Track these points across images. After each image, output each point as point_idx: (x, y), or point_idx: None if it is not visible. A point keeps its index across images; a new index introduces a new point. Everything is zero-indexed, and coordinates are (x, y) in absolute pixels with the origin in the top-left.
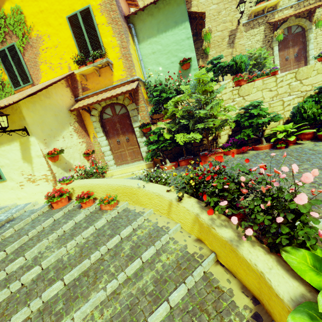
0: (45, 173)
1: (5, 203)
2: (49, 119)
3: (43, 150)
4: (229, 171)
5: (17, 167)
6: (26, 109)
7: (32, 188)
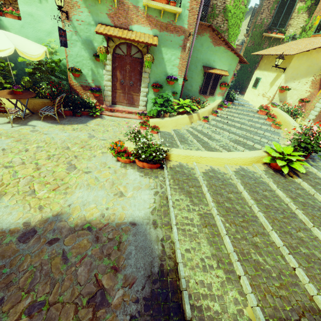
0: (270, 96)
1: (246, 99)
2: (302, 67)
3: (281, 83)
4: None
5: (265, 86)
6: (296, 58)
7: (260, 99)
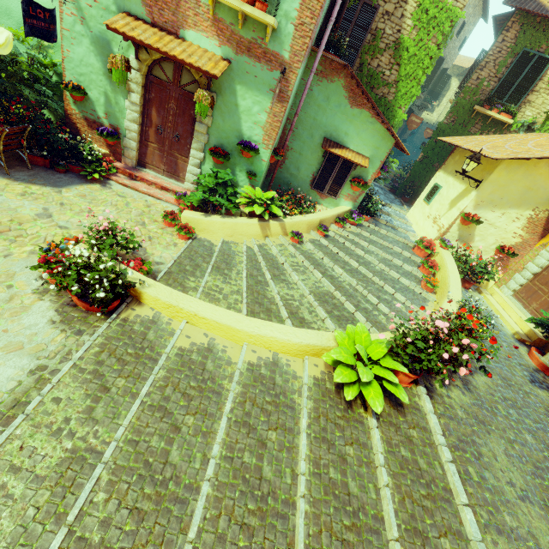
0: (444, 225)
1: (410, 218)
2: (514, 188)
3: (468, 208)
4: (545, 428)
5: (442, 203)
6: (504, 166)
7: (428, 225)
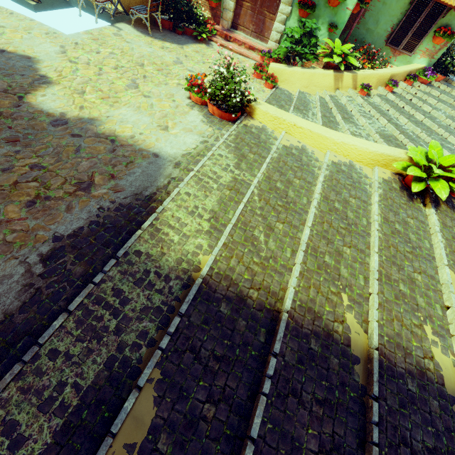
0: None
1: None
2: None
3: None
4: None
5: None
6: None
7: None
